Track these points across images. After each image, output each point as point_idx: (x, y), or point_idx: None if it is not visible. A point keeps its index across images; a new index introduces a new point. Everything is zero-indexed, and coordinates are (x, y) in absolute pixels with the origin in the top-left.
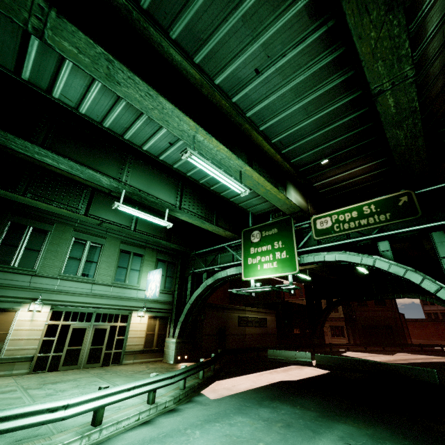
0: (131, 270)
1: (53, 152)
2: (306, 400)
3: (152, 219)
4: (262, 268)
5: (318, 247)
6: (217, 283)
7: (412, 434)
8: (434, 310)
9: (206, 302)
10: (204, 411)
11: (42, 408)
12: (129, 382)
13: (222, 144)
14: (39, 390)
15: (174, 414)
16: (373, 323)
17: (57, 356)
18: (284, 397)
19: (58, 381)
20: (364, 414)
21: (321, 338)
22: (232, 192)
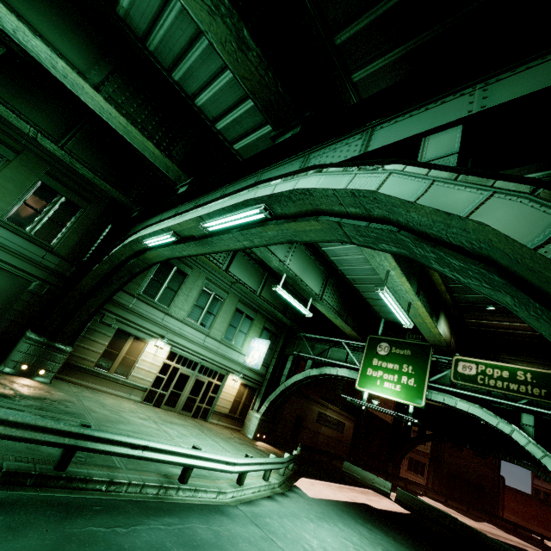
0: (240, 331)
1: None
2: (397, 534)
3: (299, 306)
4: (382, 385)
5: (452, 389)
6: (322, 376)
7: None
8: (546, 488)
9: None
10: (310, 506)
11: (224, 459)
12: (230, 447)
13: (408, 283)
14: (166, 427)
15: (287, 498)
16: (462, 474)
17: (163, 394)
18: (375, 522)
19: (171, 422)
20: None
21: (398, 468)
22: (373, 295)
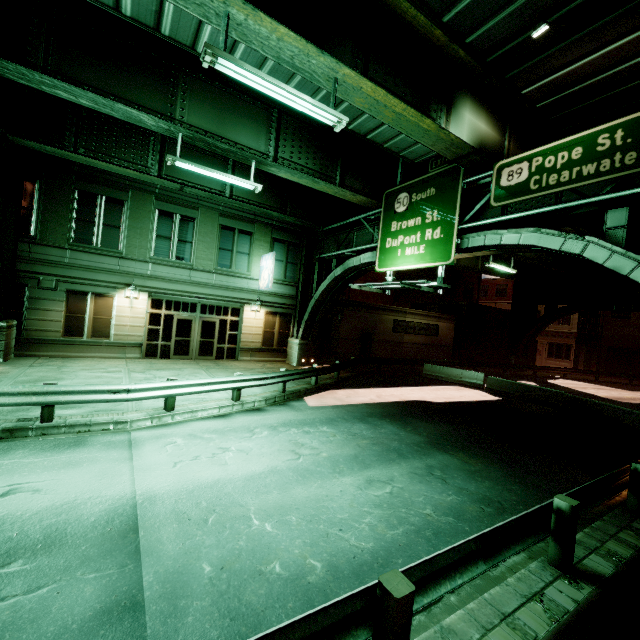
0: (238, 253)
1: (64, 78)
2: (428, 424)
3: (229, 179)
4: (403, 255)
5: (494, 220)
6: (350, 274)
7: (535, 482)
8: None
9: (358, 298)
10: (290, 416)
11: (102, 389)
12: None
13: (281, 25)
14: (141, 374)
15: (255, 414)
16: (629, 345)
17: (166, 345)
18: (401, 417)
19: (164, 368)
20: (492, 450)
21: (524, 357)
22: (367, 123)
